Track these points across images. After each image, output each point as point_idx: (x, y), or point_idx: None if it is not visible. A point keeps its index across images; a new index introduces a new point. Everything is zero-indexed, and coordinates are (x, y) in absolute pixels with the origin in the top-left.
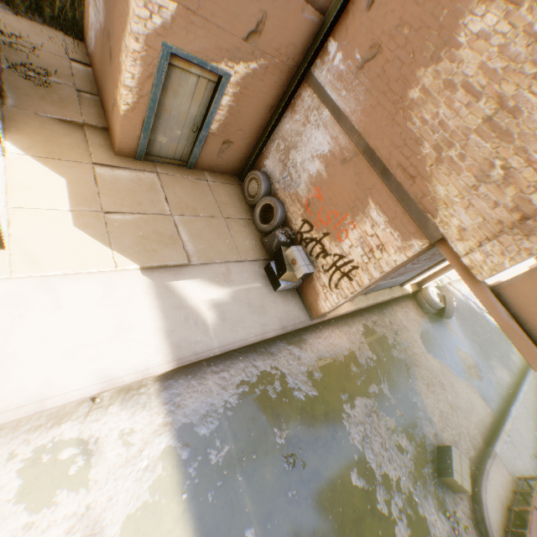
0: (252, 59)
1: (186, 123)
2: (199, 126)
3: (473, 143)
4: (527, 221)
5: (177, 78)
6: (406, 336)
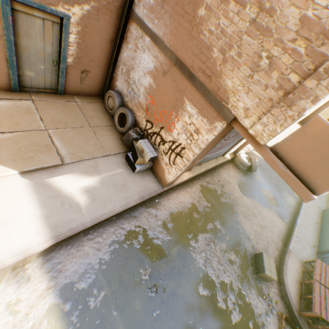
0: (84, 2)
1: (46, 59)
2: (58, 61)
3: (246, 43)
4: (289, 95)
5: (25, 21)
6: (229, 187)
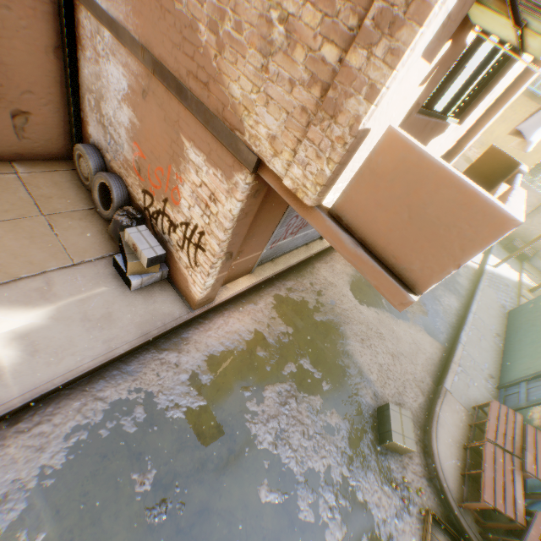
0: None
1: None
2: None
3: None
4: (329, 94)
5: None
6: (333, 293)
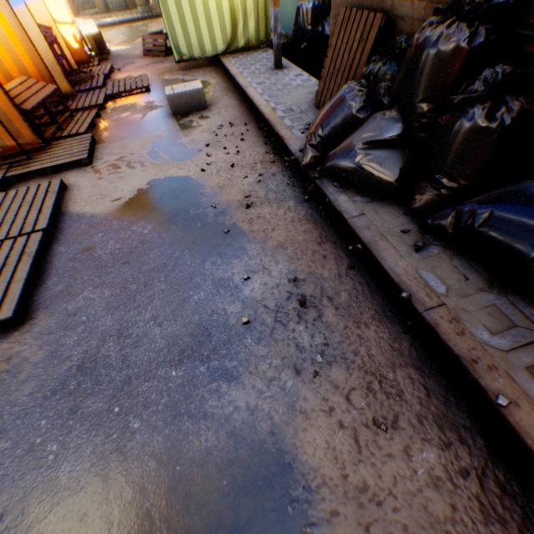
0: None
1: None
2: None
3: None
4: None
5: None
6: None
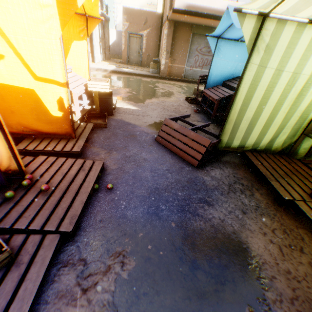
0: (147, 29)
1: (136, 52)
2: (140, 52)
3: None
4: None
5: (132, 40)
6: None
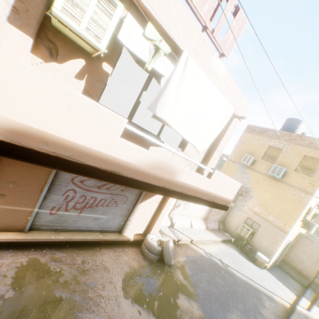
0: None
1: None
2: None
3: None
4: None
5: None
6: (100, 275)
